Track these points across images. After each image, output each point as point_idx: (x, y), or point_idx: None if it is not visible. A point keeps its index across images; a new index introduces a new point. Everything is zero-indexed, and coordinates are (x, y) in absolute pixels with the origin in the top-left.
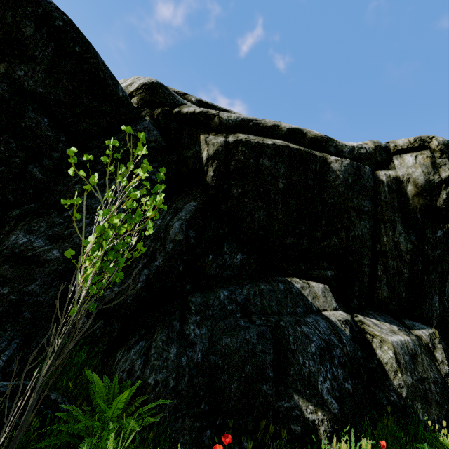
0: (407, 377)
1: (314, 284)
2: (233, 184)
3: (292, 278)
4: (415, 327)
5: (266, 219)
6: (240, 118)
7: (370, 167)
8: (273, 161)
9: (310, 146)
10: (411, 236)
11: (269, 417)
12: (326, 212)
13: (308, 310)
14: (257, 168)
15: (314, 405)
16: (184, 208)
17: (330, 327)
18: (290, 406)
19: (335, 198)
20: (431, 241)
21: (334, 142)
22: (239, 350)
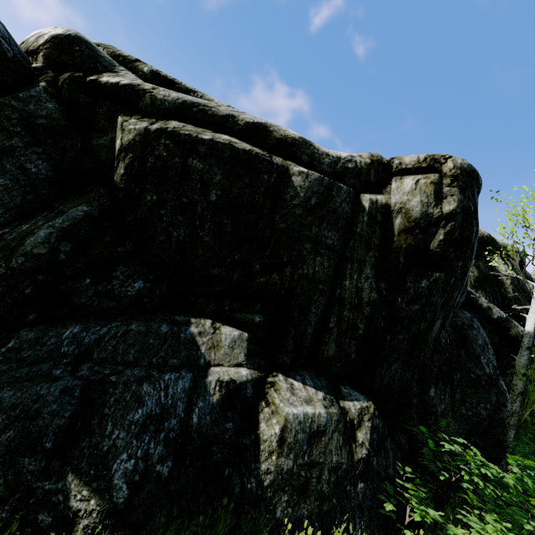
0: (285, 461)
1: (226, 330)
2: (147, 188)
3: (201, 320)
4: (349, 398)
5: (188, 240)
6: (181, 99)
7: (356, 187)
8: (207, 163)
9: (274, 150)
10: (381, 283)
11: (12, 501)
12: (274, 240)
13: (189, 363)
14: (183, 170)
15: (91, 491)
16: (67, 213)
17: (192, 389)
18: (55, 489)
19: (288, 222)
20: (411, 293)
21: (311, 148)
22: (15, 408)
